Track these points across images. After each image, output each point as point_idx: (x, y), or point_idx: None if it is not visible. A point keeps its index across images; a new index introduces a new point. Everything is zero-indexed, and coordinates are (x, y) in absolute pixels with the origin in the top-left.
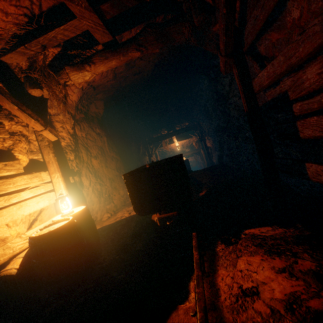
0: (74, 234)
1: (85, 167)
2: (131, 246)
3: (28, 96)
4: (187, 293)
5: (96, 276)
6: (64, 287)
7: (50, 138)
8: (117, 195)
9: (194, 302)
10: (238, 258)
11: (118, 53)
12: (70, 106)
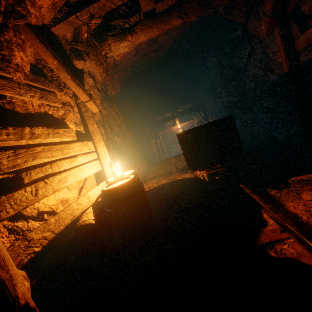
0: (140, 188)
1: (110, 143)
2: (175, 205)
3: (72, 68)
4: (264, 222)
5: (160, 225)
6: (139, 232)
7: (92, 109)
8: (137, 171)
9: (276, 225)
10: (299, 194)
11: (160, 22)
12: (98, 83)
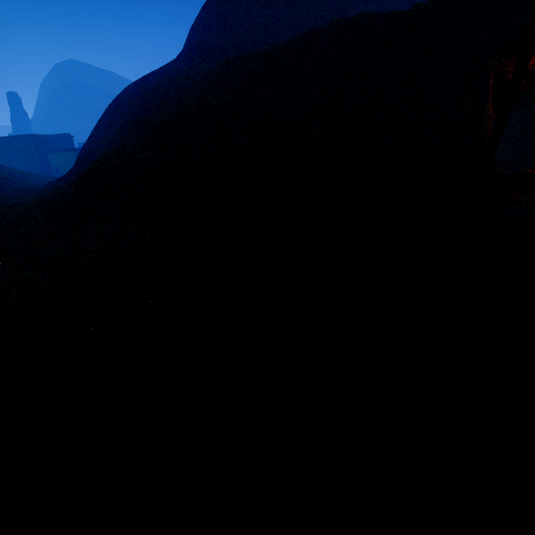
0: None
1: None
2: None
3: None
4: None
5: None
6: None
7: None
8: None
9: None
10: None
11: None
12: None
